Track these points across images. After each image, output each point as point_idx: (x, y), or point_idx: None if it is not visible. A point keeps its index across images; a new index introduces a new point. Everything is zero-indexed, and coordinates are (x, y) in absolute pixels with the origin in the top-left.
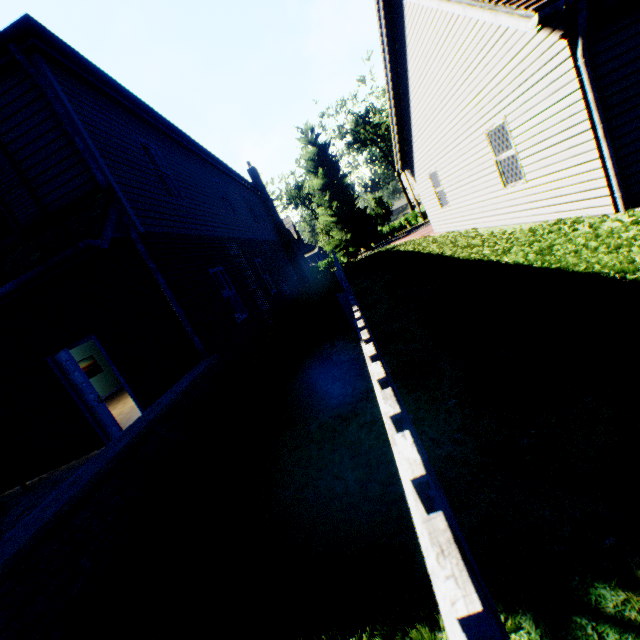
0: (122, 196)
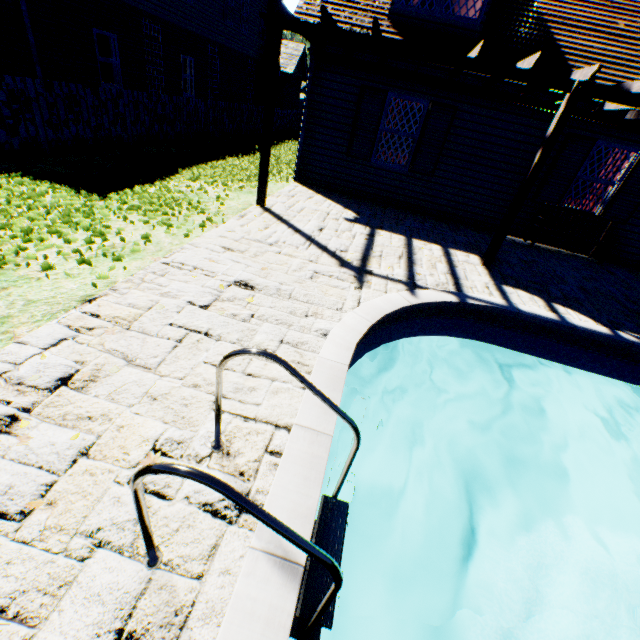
0: None
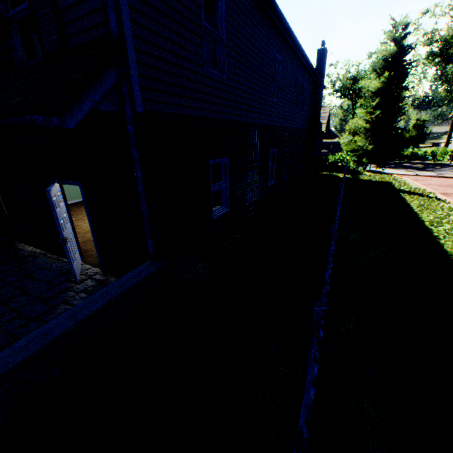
0: (133, 57)
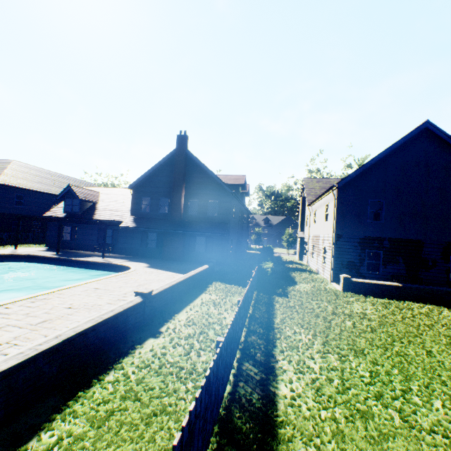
0: None
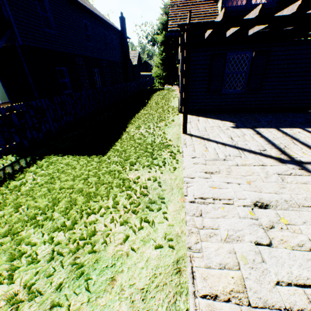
0: (15, 26)
